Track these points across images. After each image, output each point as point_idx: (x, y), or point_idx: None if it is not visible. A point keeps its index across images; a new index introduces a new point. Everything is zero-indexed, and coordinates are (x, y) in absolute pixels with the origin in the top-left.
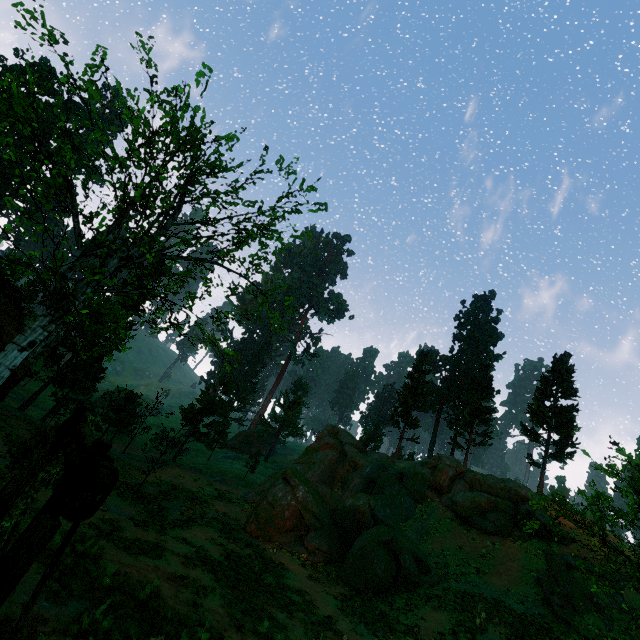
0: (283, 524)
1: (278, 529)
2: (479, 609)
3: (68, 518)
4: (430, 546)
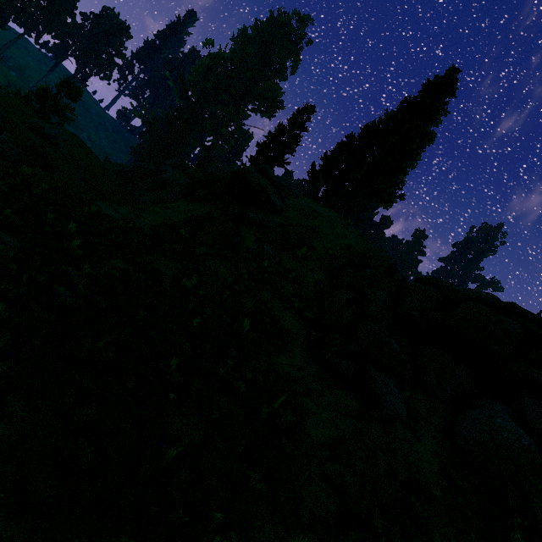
0: None
1: None
2: None
3: None
4: None
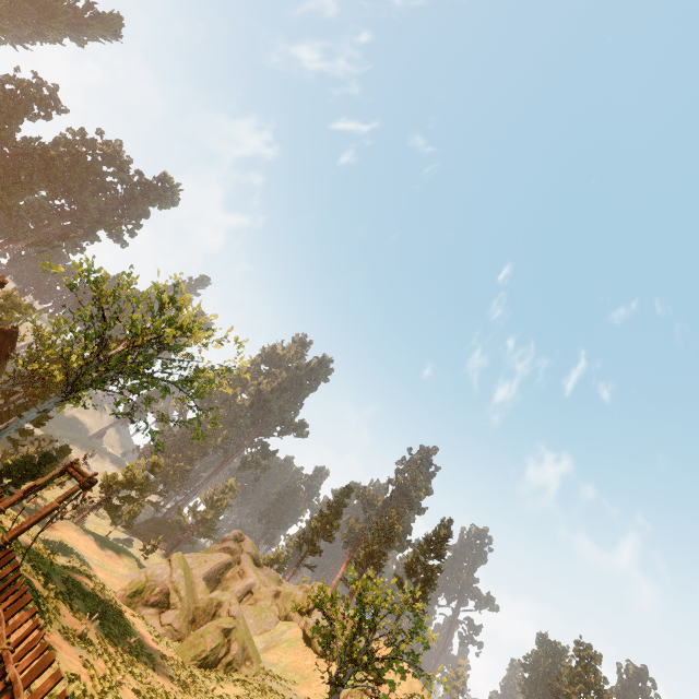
0: (150, 598)
1: (144, 601)
2: (271, 696)
3: (83, 489)
4: (270, 656)
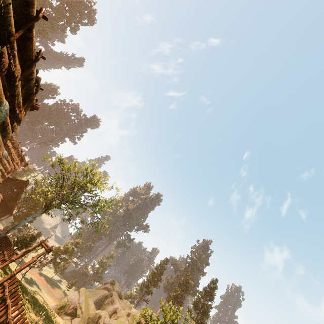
0: (68, 310)
1: (65, 312)
2: None
3: (47, 252)
4: None
